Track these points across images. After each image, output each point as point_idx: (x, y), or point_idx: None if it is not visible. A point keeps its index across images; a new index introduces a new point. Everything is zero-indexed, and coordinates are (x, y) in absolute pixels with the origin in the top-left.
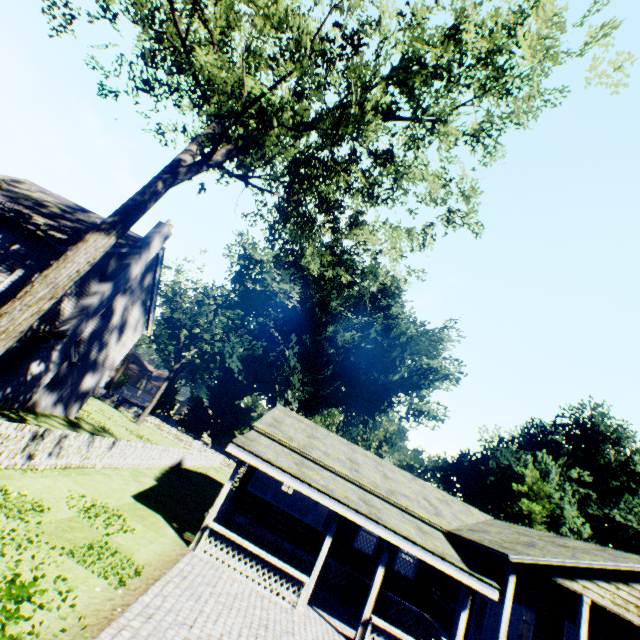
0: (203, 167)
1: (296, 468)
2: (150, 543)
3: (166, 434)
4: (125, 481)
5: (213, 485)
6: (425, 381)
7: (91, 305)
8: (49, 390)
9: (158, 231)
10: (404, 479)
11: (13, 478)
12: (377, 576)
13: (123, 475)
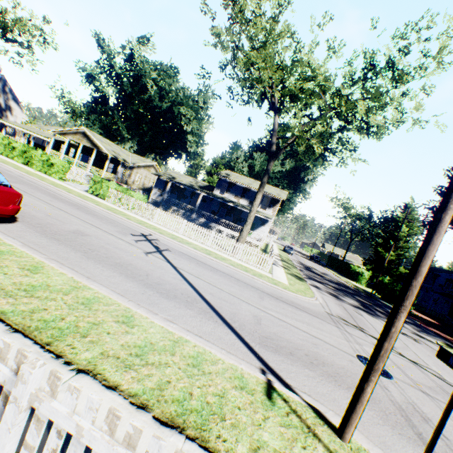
0: None
1: (19, 125)
2: None
3: None
4: None
5: None
6: (178, 122)
7: None
8: None
9: None
10: None
11: None
12: (32, 143)
13: None
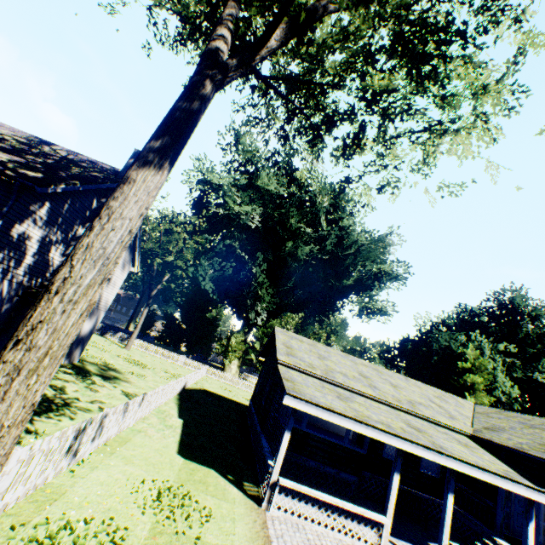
0: (255, 57)
1: (347, 407)
2: (234, 524)
3: (153, 353)
4: (160, 433)
5: (217, 401)
6: (379, 284)
7: None
8: None
9: None
10: (403, 383)
11: (65, 491)
12: (448, 504)
13: (154, 425)
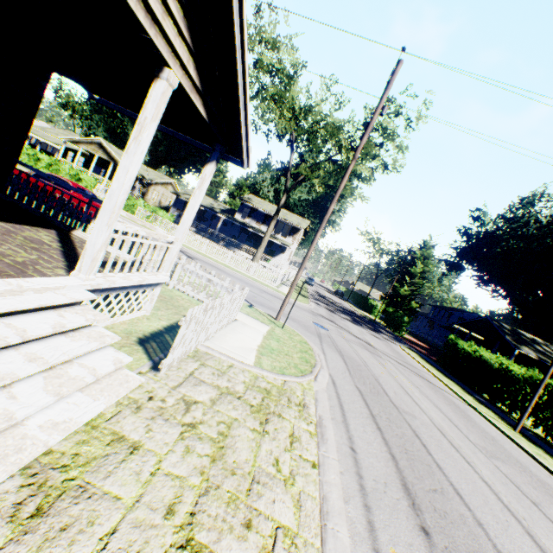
0: None
1: None
2: None
3: None
4: None
5: None
6: None
7: None
8: None
9: None
10: None
11: None
12: (38, 148)
13: None
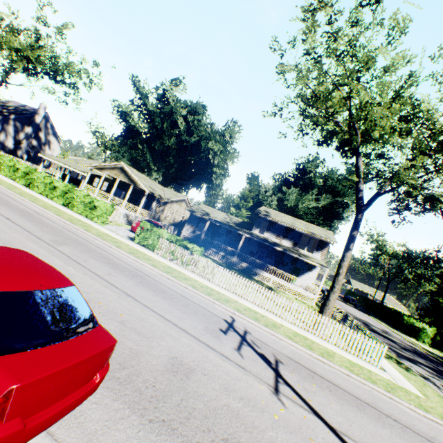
0: None
1: (57, 159)
2: None
3: None
4: None
5: None
6: (205, 155)
7: (28, 134)
8: (31, 162)
9: (40, 107)
10: None
11: None
12: (68, 176)
13: None
